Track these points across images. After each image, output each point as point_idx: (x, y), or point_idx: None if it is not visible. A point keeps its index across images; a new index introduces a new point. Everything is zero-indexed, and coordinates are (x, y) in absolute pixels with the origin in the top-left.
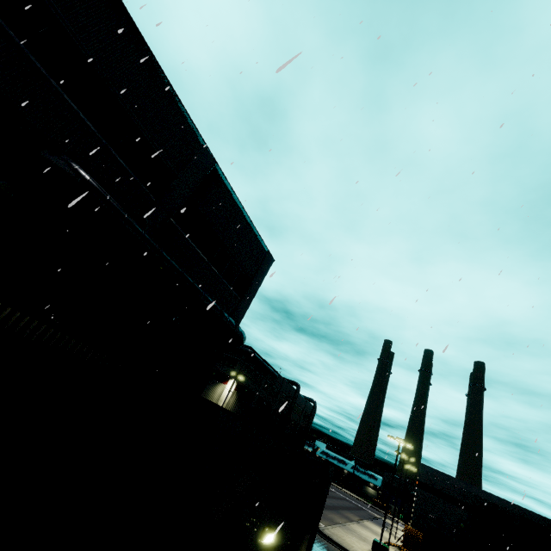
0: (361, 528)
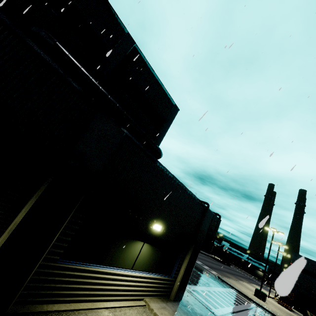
0: (249, 285)
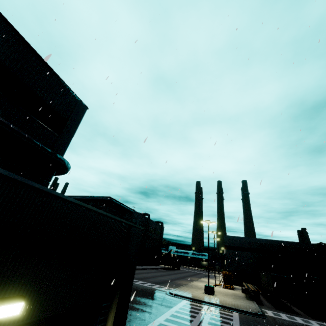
0: (199, 282)
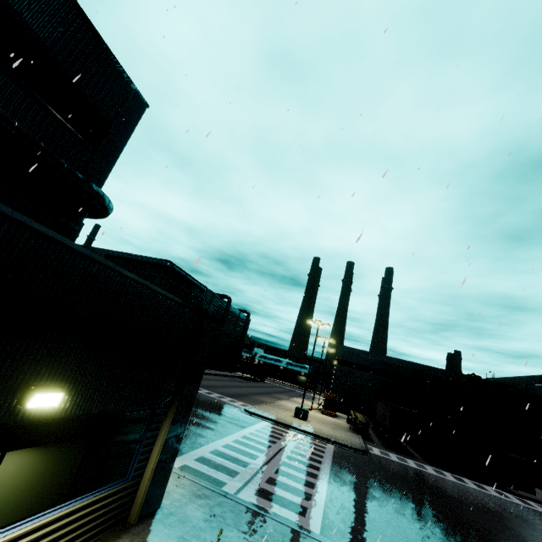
0: (289, 402)
